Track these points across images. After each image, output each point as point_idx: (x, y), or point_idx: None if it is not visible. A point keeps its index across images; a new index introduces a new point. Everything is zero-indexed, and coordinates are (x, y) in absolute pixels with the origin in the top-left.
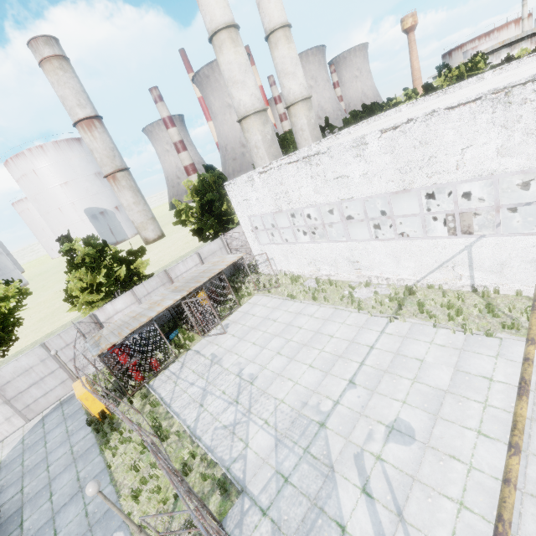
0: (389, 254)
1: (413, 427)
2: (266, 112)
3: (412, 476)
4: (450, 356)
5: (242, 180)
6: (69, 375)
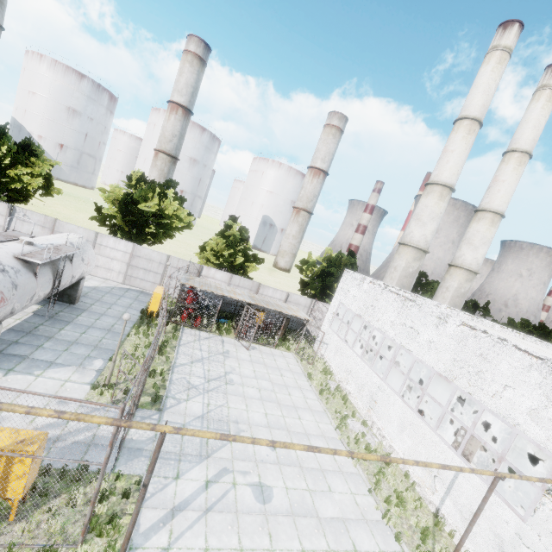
0: (401, 418)
1: (272, 500)
2: (425, 254)
3: (237, 510)
4: (352, 512)
5: (357, 276)
6: (160, 283)
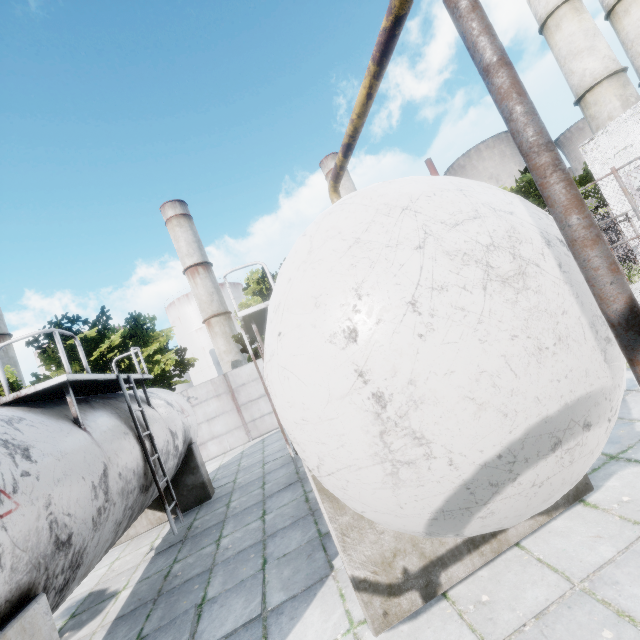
0: None
1: None
2: (625, 74)
3: None
4: None
5: (620, 120)
6: None
